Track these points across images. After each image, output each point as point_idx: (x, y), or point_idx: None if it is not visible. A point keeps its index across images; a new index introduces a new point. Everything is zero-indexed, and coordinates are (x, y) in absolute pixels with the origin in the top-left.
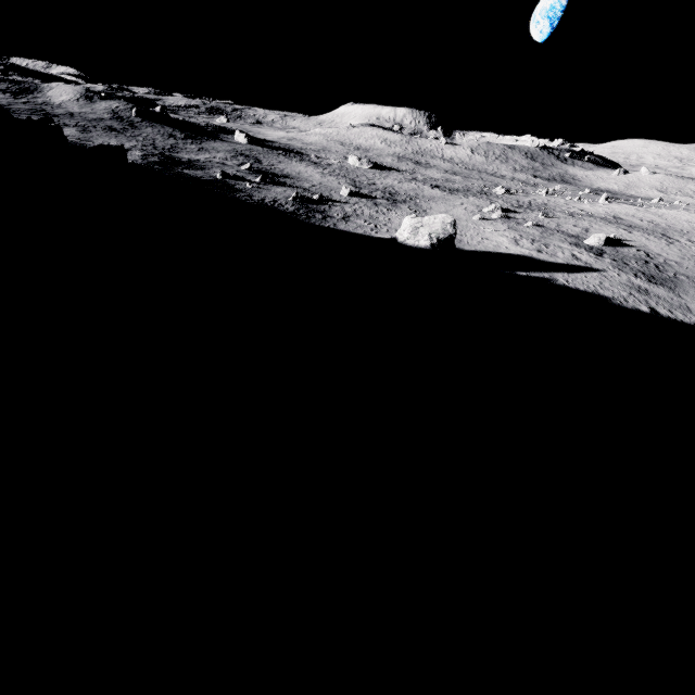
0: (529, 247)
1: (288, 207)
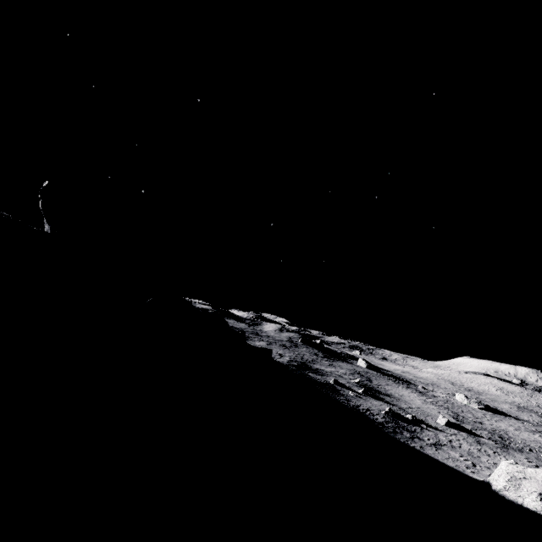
0: None
1: (377, 417)
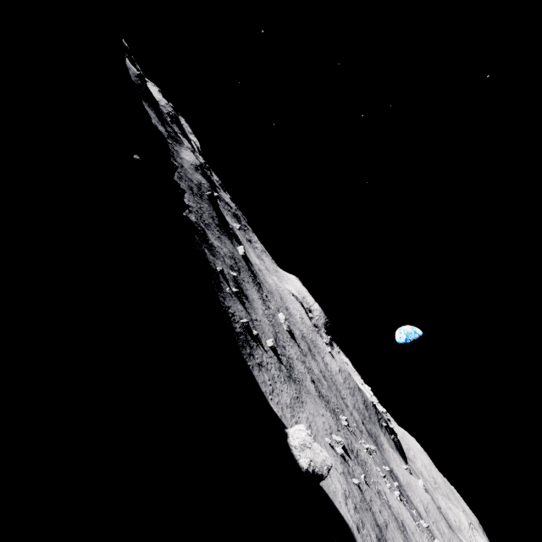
0: (353, 515)
1: (237, 327)
